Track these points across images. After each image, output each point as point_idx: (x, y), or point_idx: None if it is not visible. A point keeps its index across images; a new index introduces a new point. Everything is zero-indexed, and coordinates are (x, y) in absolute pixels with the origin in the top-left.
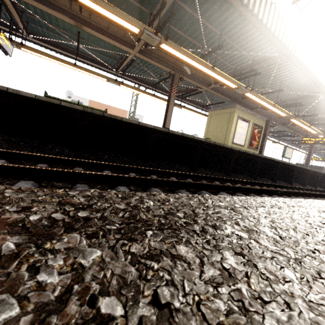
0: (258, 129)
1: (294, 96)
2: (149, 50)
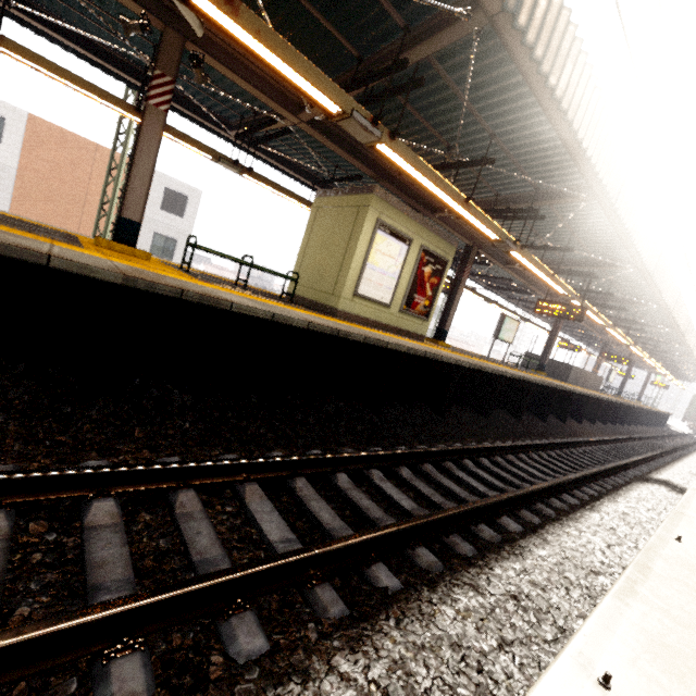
0: (434, 265)
1: (527, 190)
2: None
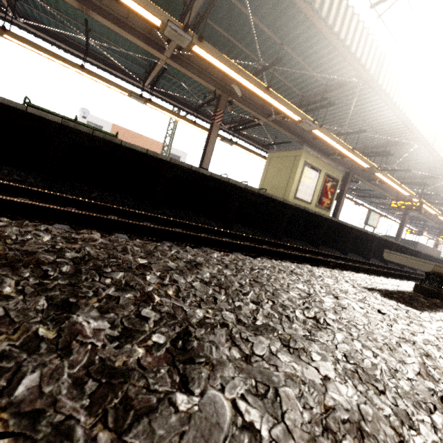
0: (332, 182)
1: (381, 141)
2: (185, 57)
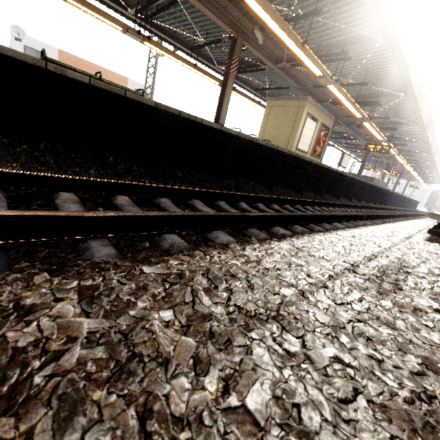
0: (325, 131)
1: (373, 91)
2: None
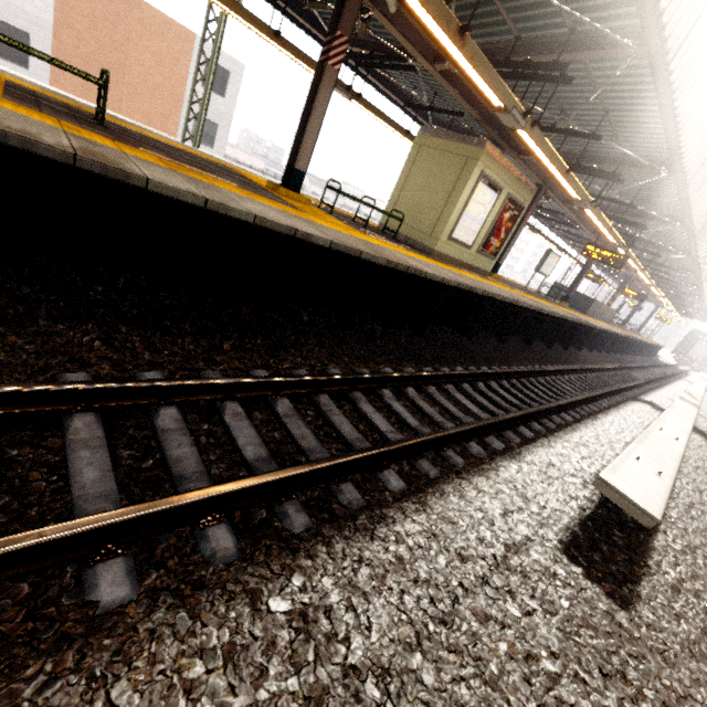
0: (513, 211)
1: (615, 151)
2: None
